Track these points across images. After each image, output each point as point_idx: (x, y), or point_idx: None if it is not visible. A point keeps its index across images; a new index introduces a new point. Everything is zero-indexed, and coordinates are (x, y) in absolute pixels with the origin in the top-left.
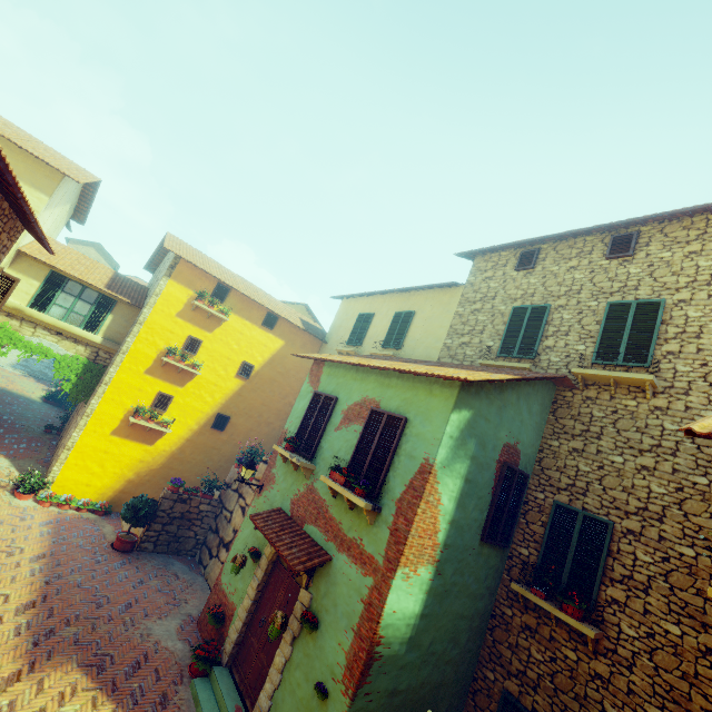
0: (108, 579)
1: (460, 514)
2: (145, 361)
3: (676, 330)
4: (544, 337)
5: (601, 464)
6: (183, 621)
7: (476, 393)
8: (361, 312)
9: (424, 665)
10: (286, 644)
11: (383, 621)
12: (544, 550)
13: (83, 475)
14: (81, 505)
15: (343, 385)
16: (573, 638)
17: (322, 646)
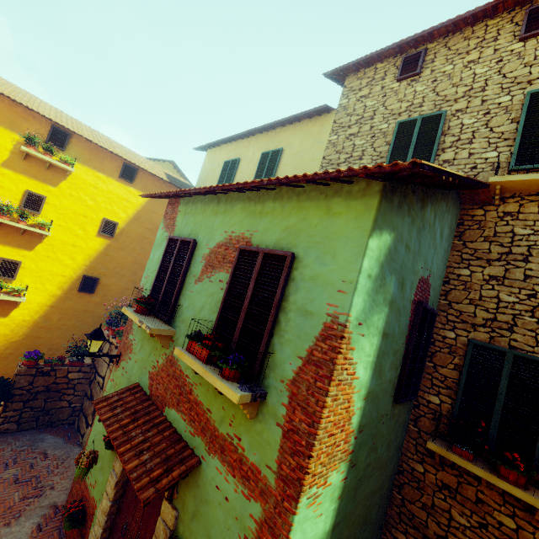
0: None
1: (375, 381)
2: None
3: None
4: (440, 150)
5: (532, 292)
6: (42, 517)
7: (399, 205)
8: (226, 159)
9: None
10: None
11: None
12: (462, 398)
13: None
14: None
15: (202, 224)
16: (509, 501)
17: None
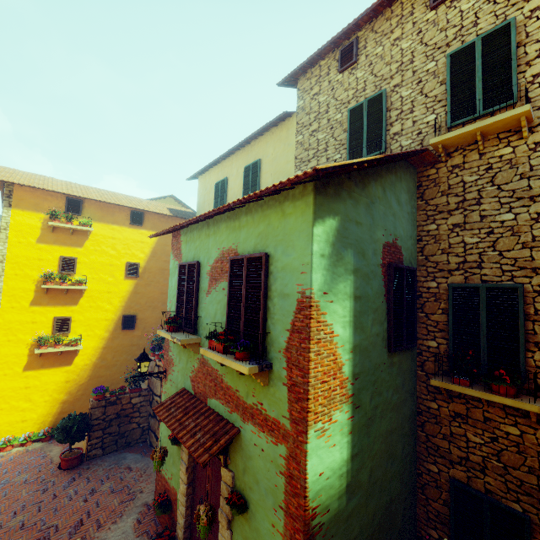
0: (56, 504)
1: (359, 337)
2: (24, 295)
3: (538, 46)
4: (389, 125)
5: (489, 229)
6: (139, 514)
7: (336, 194)
8: (216, 181)
9: (370, 498)
10: (224, 528)
11: (310, 492)
12: (453, 336)
13: (14, 415)
14: (23, 440)
15: (200, 247)
16: (510, 413)
17: (256, 529)
